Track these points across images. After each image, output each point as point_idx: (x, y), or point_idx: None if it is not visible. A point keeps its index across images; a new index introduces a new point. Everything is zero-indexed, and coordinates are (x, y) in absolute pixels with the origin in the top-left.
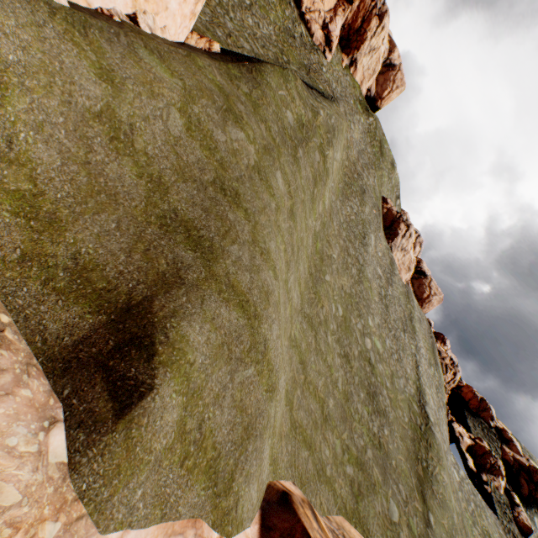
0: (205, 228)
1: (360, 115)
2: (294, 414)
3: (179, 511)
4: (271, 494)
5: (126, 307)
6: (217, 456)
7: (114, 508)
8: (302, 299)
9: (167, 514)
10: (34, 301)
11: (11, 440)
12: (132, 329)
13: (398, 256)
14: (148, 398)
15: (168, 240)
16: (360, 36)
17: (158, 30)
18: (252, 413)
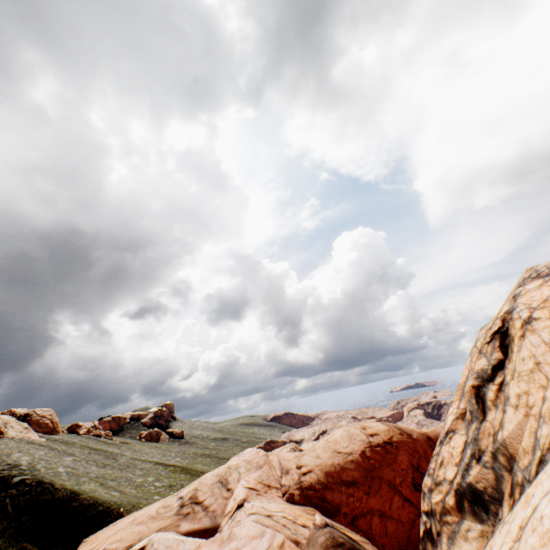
0: None
1: None
2: None
3: None
4: None
5: None
6: None
7: None
8: None
9: None
10: None
11: None
12: None
13: (15, 434)
14: None
15: None
16: None
17: None
18: None
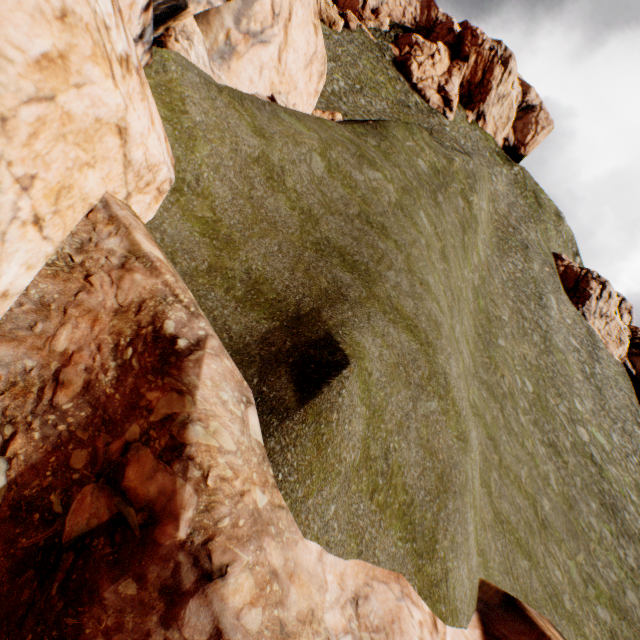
0: (358, 254)
1: (500, 167)
2: (495, 502)
3: (377, 555)
4: (487, 594)
5: (296, 316)
6: (410, 501)
7: (311, 514)
8: (473, 361)
9: (364, 553)
10: (220, 304)
11: (223, 394)
12: (305, 333)
13: (597, 325)
14: (333, 393)
15: (325, 263)
16: (483, 88)
17: (290, 106)
18: (444, 460)
